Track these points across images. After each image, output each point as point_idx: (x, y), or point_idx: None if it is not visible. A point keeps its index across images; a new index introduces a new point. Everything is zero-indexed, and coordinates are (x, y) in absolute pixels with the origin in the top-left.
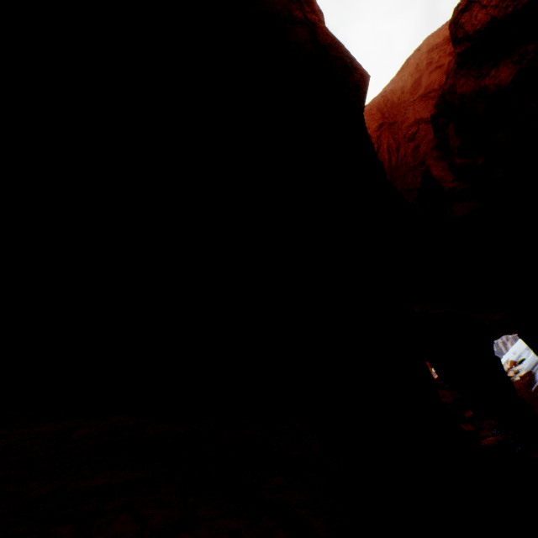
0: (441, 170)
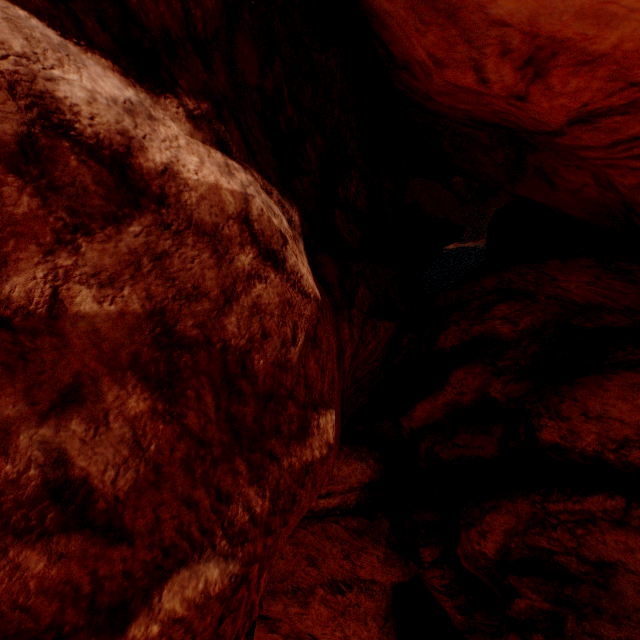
0: (423, 419)
